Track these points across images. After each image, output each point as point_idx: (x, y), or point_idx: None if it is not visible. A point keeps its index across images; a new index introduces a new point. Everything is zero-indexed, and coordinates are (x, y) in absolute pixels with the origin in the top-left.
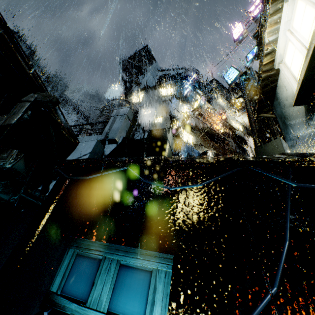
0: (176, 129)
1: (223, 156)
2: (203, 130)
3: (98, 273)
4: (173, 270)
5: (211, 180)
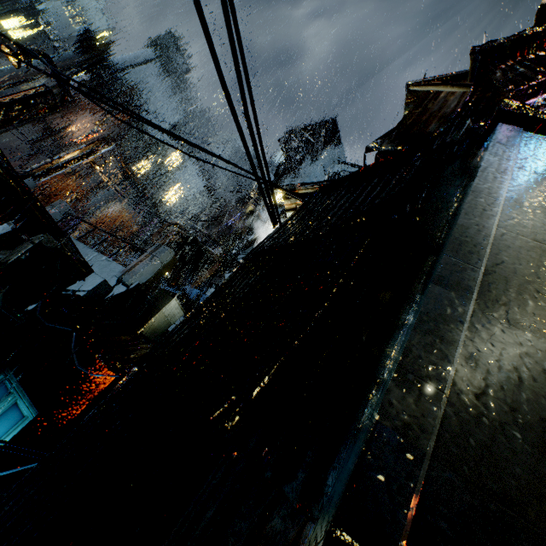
0: None
1: None
2: None
3: (2, 400)
4: (30, 421)
5: (99, 375)
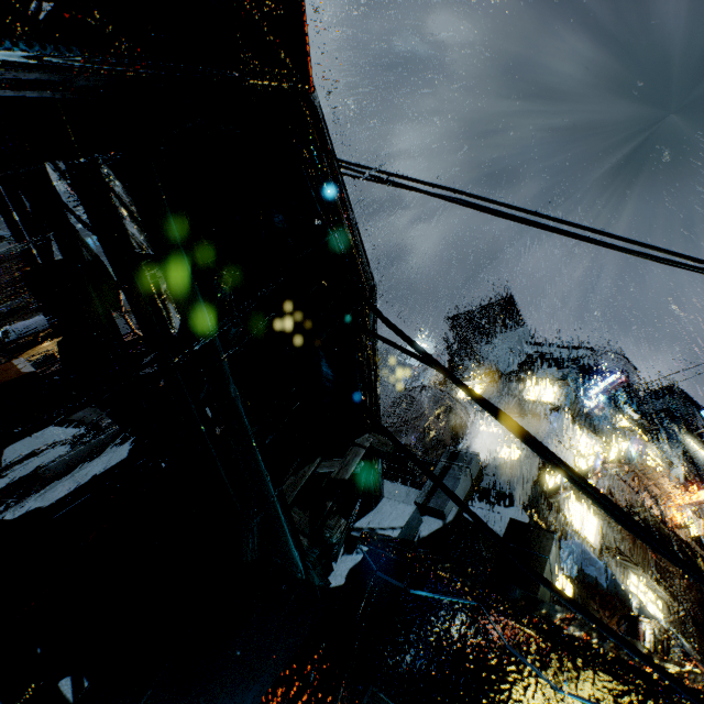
0: (553, 488)
1: (677, 663)
2: (630, 511)
3: None
4: None
5: None
